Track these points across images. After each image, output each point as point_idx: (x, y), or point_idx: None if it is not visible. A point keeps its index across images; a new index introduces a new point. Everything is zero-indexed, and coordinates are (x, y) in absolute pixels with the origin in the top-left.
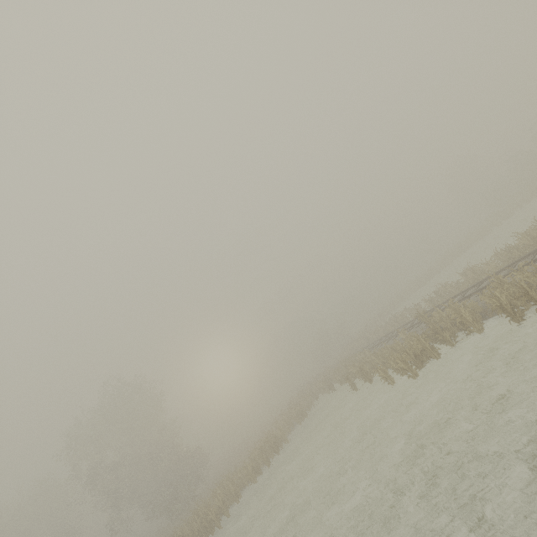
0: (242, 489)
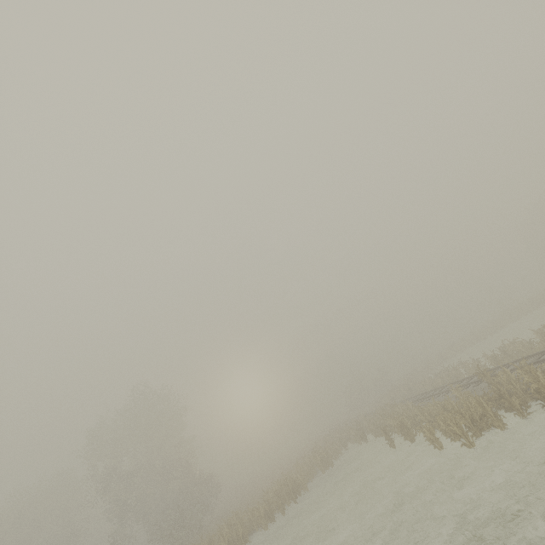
0: (250, 533)
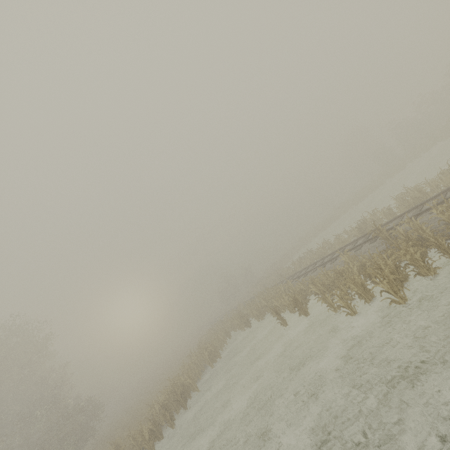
0: None
